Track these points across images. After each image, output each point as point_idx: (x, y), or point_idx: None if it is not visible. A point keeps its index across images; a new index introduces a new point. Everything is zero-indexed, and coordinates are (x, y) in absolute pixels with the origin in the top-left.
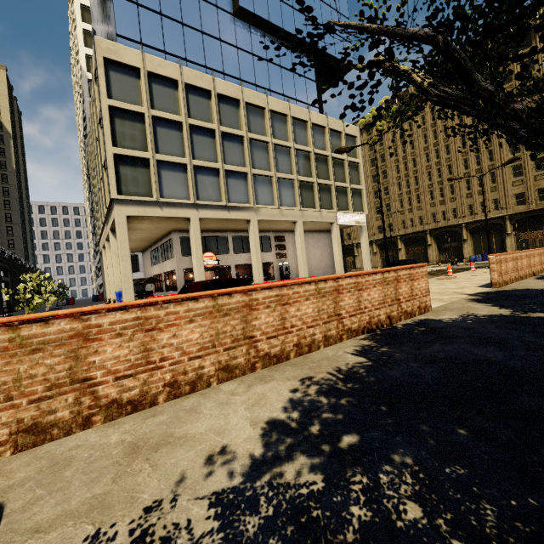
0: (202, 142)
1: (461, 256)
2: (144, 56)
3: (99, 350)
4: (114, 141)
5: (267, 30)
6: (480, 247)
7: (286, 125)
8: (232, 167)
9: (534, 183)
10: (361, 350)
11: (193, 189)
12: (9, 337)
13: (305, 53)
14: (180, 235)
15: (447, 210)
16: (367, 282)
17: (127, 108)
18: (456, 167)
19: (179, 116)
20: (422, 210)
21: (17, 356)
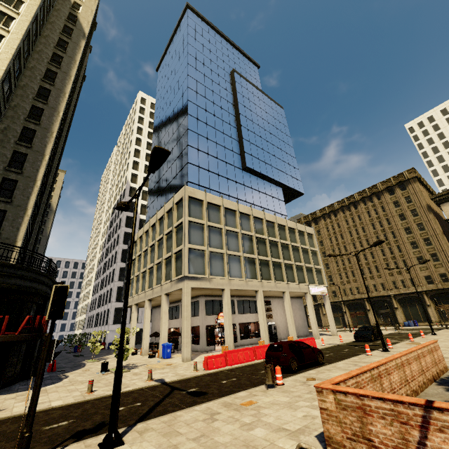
0: (231, 239)
1: (395, 320)
2: (206, 194)
3: (383, 382)
4: (188, 240)
5: (258, 176)
6: (409, 314)
7: (274, 228)
8: (248, 255)
9: (435, 269)
10: (448, 390)
11: (228, 269)
12: (370, 375)
13: (277, 187)
14: (205, 299)
15: (377, 283)
16: (424, 352)
17: (197, 221)
18: (376, 253)
19: (221, 225)
20: (357, 282)
21: (373, 382)
